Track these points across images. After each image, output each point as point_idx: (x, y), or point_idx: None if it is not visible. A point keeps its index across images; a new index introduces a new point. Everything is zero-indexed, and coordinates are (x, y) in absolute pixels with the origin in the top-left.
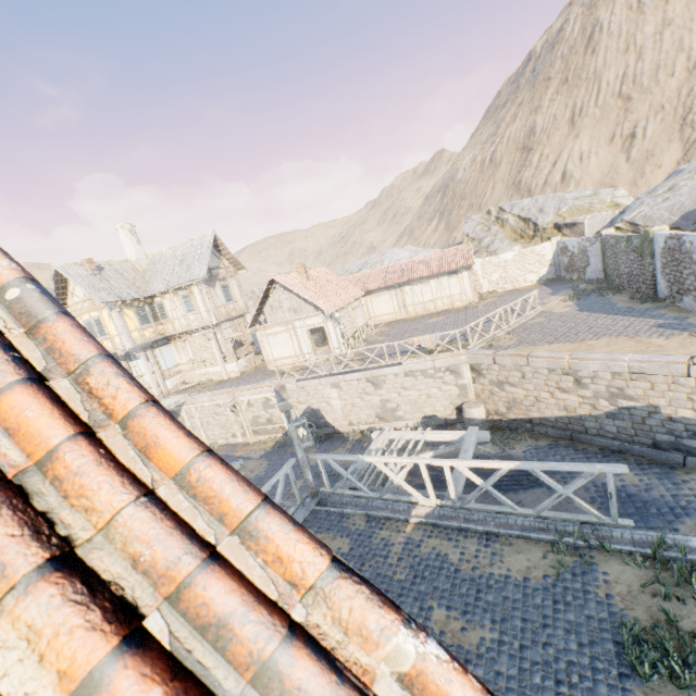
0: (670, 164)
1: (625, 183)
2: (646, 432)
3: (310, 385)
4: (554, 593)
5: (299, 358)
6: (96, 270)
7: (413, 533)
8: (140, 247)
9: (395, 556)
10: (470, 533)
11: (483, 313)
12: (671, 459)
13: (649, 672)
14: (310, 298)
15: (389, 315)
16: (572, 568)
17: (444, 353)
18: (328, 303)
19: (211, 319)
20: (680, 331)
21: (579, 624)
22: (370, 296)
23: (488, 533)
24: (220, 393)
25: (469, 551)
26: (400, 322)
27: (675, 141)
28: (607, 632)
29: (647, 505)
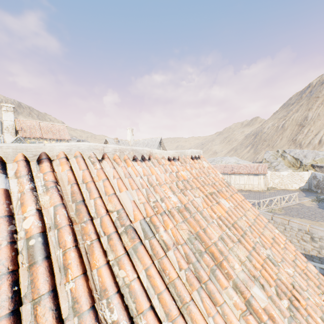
0: None
1: None
2: None
3: None
4: None
5: None
6: (117, 142)
7: None
8: (132, 136)
9: None
10: None
11: (268, 196)
12: None
13: None
14: None
15: None
16: None
17: None
18: None
19: None
20: None
21: None
22: None
23: None
24: None
25: None
26: None
27: None
28: None
29: None
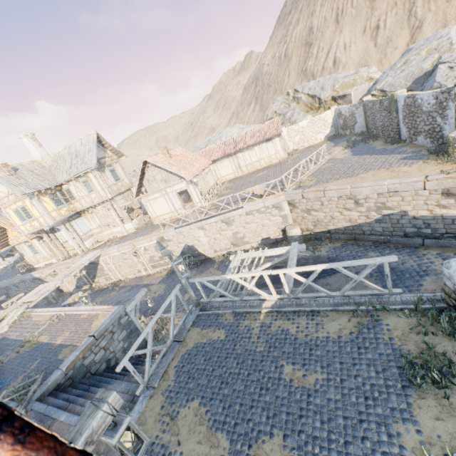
0: (402, 46)
1: (375, 62)
2: (400, 228)
3: (184, 230)
4: (357, 343)
5: (174, 213)
6: (12, 171)
7: (265, 319)
8: (42, 149)
9: (255, 336)
10: (301, 313)
11: (292, 165)
12: (415, 242)
13: (420, 383)
14: (174, 171)
15: (231, 175)
16: (367, 325)
17: (270, 196)
18: (188, 173)
19: (107, 195)
20: (417, 160)
21: (375, 360)
22: (215, 163)
23: (312, 311)
24: (123, 245)
25: (302, 325)
26: (238, 179)
27: (405, 29)
28: (392, 361)
29: (403, 273)
